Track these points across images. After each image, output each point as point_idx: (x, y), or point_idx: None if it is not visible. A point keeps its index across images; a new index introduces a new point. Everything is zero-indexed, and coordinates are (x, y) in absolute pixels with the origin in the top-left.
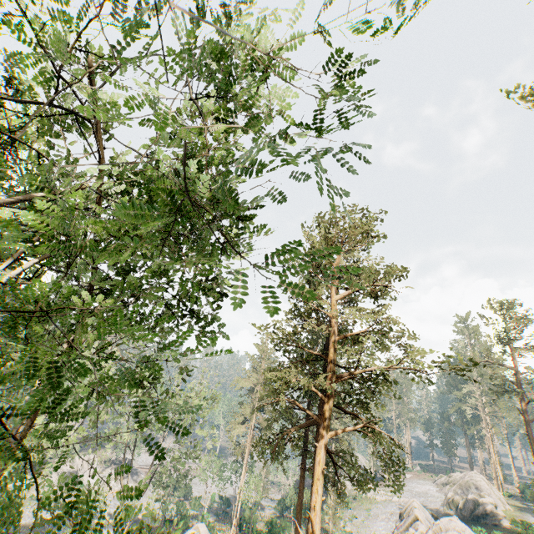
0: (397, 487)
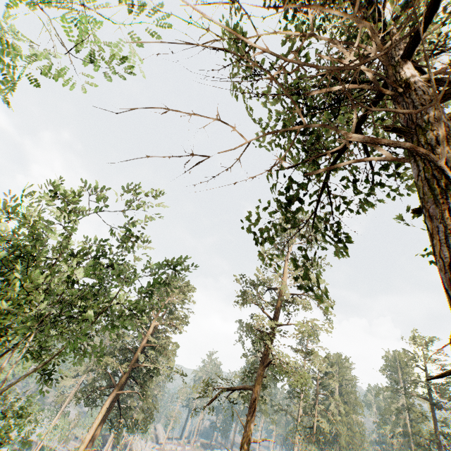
0: (145, 430)
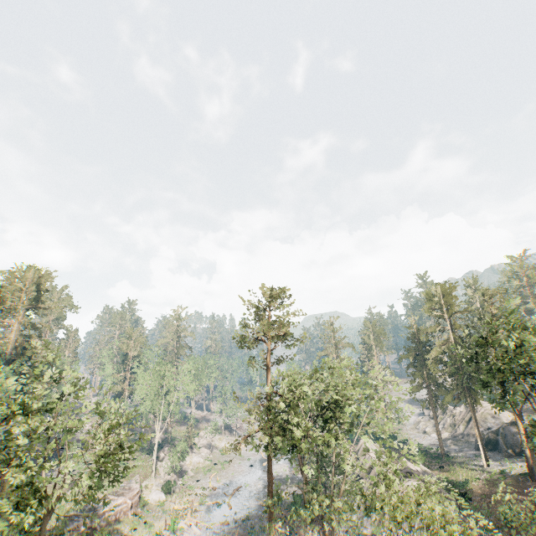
0: None
